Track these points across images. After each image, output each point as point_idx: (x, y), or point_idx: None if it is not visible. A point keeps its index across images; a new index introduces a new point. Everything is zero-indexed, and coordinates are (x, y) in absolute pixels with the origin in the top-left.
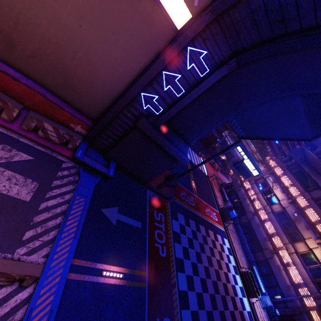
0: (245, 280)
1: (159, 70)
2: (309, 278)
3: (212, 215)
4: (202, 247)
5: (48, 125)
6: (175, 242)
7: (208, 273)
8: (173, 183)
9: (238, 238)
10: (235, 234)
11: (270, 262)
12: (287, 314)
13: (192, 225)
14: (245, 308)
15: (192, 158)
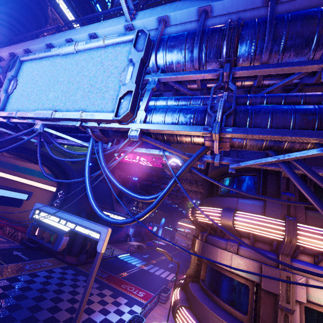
0: None
1: (52, 201)
2: None
3: (134, 290)
4: (76, 286)
5: (20, 233)
6: (45, 271)
7: (59, 292)
8: (80, 257)
9: None
10: None
11: None
12: None
13: (80, 277)
14: None
15: (152, 270)
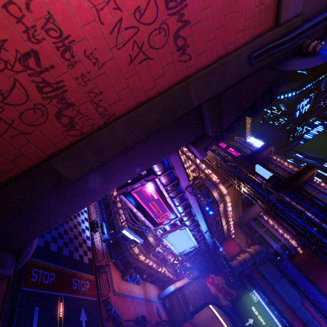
0: (92, 224)
1: None
2: (129, 218)
3: None
4: None
5: None
6: None
7: None
8: None
9: (100, 212)
10: (97, 209)
11: (114, 218)
12: (117, 242)
13: None
14: (85, 233)
15: None
